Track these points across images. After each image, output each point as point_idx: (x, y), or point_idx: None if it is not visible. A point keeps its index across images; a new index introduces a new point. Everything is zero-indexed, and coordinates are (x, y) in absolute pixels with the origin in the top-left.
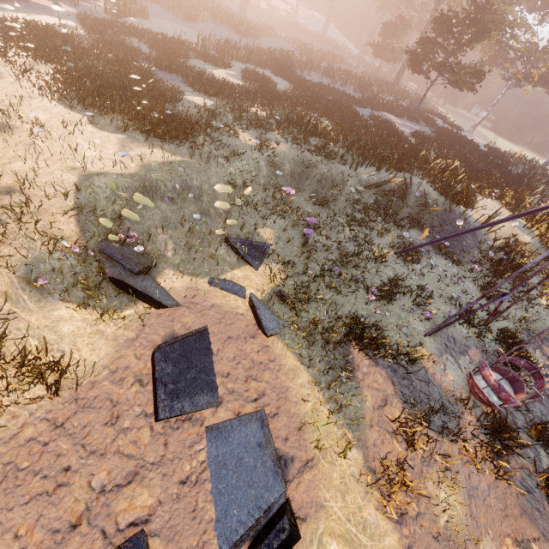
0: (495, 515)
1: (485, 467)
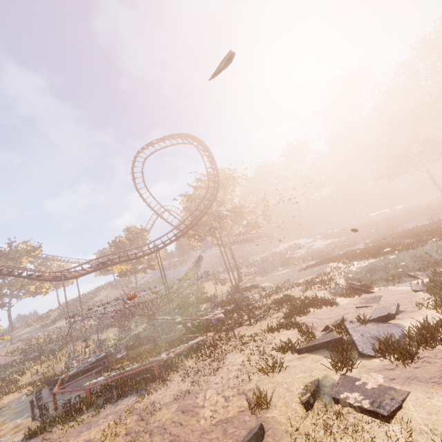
0: None
1: None
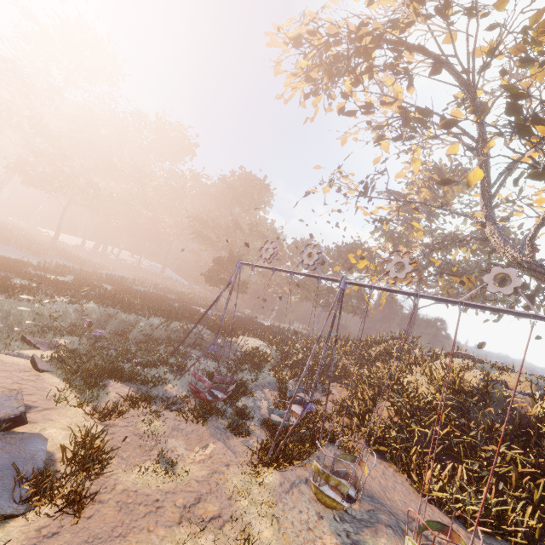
0: (194, 441)
1: (193, 423)
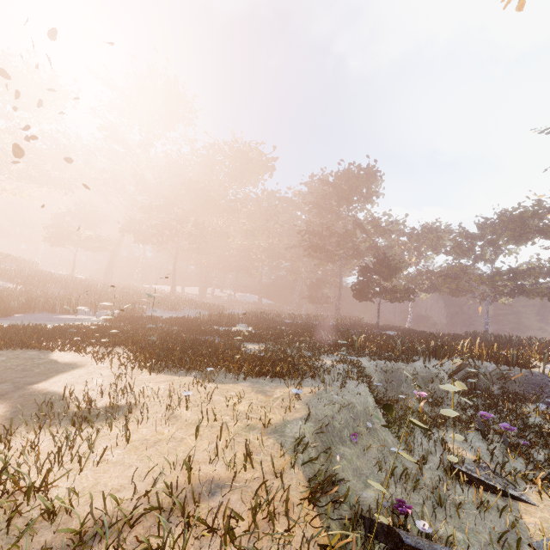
0: None
1: None
